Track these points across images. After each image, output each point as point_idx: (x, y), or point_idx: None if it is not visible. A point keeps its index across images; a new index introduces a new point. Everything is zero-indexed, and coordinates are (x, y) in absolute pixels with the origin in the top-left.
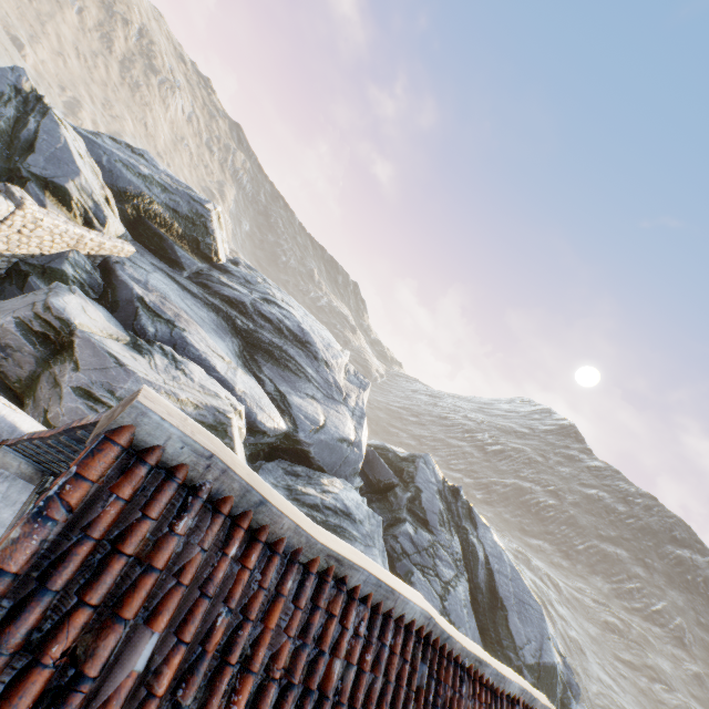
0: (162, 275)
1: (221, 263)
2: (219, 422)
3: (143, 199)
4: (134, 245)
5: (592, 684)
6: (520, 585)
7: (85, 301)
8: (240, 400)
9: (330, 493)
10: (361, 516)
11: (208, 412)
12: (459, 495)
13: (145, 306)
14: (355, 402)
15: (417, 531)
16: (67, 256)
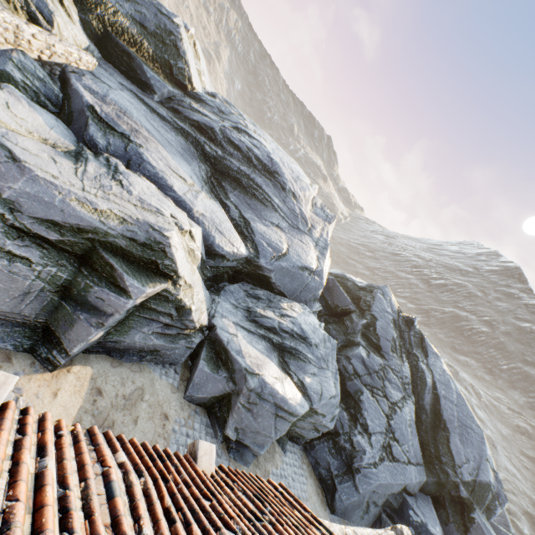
0: (130, 95)
1: (195, 91)
2: (154, 241)
3: (106, 9)
4: (104, 64)
5: (499, 471)
6: (464, 411)
7: (16, 100)
8: (197, 222)
9: (288, 317)
10: (317, 340)
11: (139, 228)
12: (412, 326)
13: (96, 116)
14: (319, 234)
15: (369, 355)
16: (9, 56)
